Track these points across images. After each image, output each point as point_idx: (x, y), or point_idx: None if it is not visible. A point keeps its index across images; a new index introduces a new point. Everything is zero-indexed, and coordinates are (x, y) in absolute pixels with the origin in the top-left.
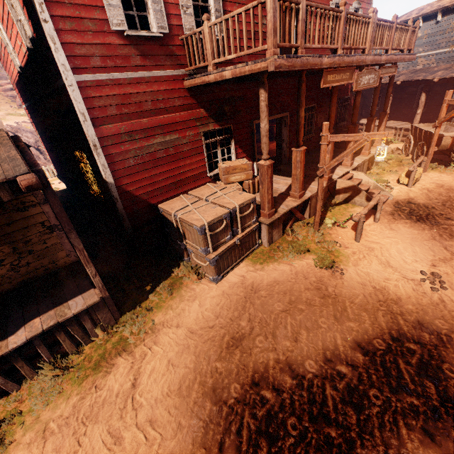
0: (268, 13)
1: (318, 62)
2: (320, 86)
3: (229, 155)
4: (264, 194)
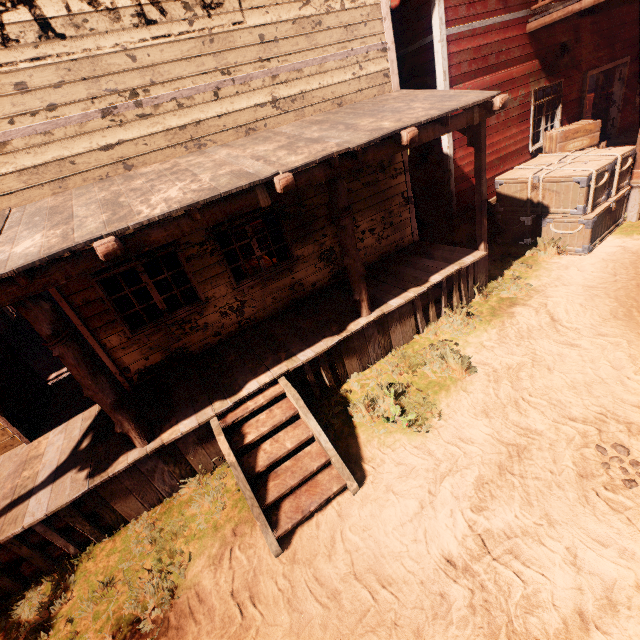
0: None
1: None
2: None
3: (552, 124)
4: None
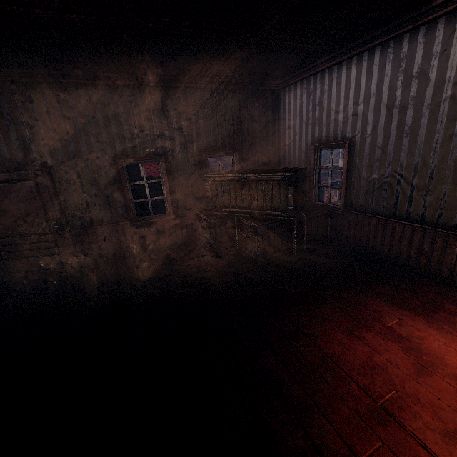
0: None
1: None
2: None
3: None
4: None
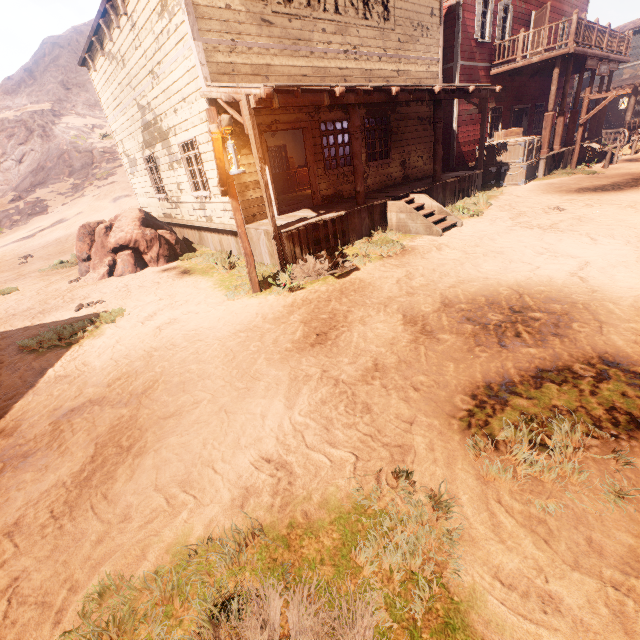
0: (572, 25)
1: (586, 52)
2: (548, 88)
3: (497, 130)
4: (546, 136)
